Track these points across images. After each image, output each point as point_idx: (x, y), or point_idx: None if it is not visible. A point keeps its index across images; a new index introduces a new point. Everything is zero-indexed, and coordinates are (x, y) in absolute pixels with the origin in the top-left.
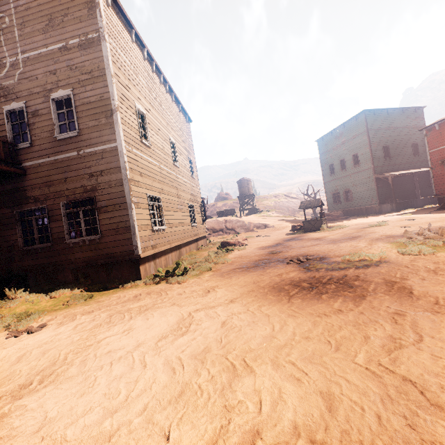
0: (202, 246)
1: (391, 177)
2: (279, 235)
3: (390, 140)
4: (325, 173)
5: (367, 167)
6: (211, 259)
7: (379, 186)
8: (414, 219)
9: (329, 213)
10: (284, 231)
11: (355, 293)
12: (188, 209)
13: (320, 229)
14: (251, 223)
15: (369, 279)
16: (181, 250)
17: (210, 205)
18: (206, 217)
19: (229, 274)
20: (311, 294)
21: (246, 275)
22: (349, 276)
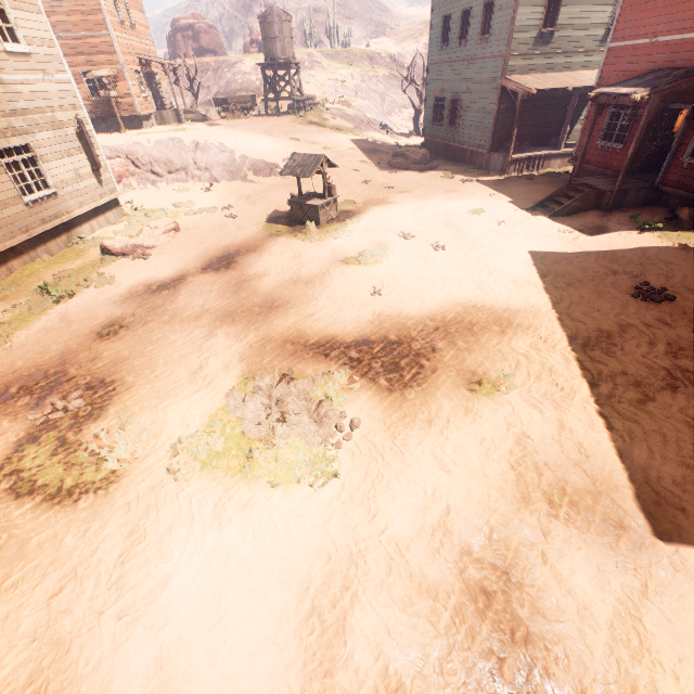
0: (99, 228)
1: (523, 95)
2: (247, 221)
3: None
4: (434, 37)
5: (498, 52)
6: None
7: (505, 108)
8: (444, 248)
9: (408, 149)
10: (284, 197)
11: None
12: None
13: (307, 229)
14: (246, 159)
15: None
16: None
17: (228, 63)
18: (98, 161)
19: None
20: None
21: None
22: None
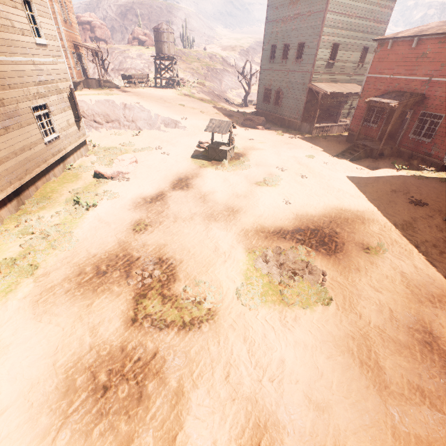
0: (77, 159)
1: (323, 94)
2: (179, 157)
3: (344, 36)
4: (265, 55)
5: (307, 70)
6: (50, 237)
7: (309, 99)
8: (307, 177)
9: (253, 117)
10: (192, 142)
11: (133, 421)
12: (33, 117)
13: (222, 164)
14: (159, 116)
15: (168, 376)
16: (22, 193)
17: (119, 50)
18: (80, 115)
19: (47, 300)
20: (91, 415)
21: (63, 314)
22: (158, 357)
